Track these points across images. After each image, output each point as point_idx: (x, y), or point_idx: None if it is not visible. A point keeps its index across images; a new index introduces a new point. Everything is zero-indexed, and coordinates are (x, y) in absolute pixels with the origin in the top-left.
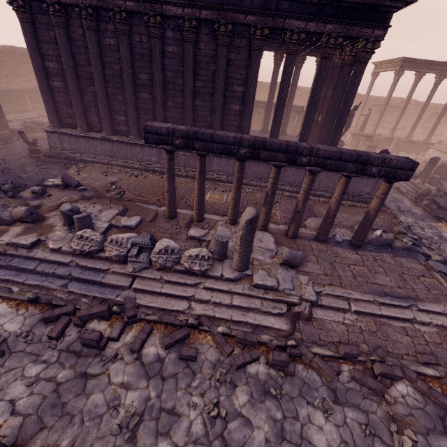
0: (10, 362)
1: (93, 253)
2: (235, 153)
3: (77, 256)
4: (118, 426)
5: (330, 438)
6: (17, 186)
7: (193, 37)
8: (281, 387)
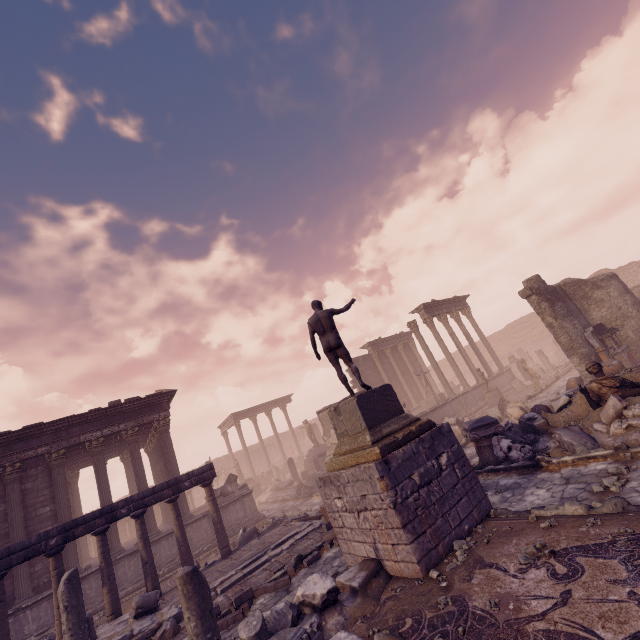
0: None
1: None
2: (43, 549)
3: None
4: None
5: None
6: None
7: None
8: None
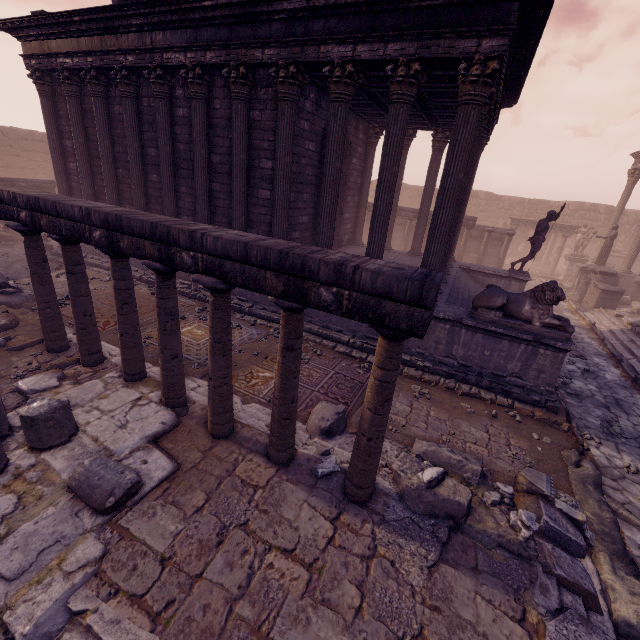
0: None
1: None
2: (88, 238)
3: None
4: None
5: None
6: None
7: (201, 91)
8: None
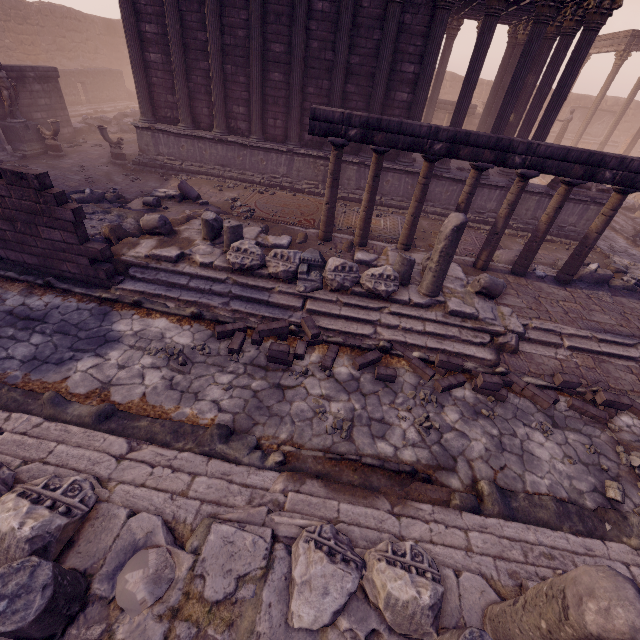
0: (196, 370)
1: (254, 269)
2: (426, 149)
3: (233, 273)
4: (331, 427)
5: (553, 453)
6: (121, 197)
7: None
8: (493, 410)
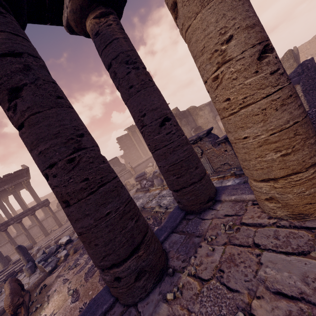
0: None
1: None
2: None
3: None
4: None
5: None
6: None
7: None
8: None
